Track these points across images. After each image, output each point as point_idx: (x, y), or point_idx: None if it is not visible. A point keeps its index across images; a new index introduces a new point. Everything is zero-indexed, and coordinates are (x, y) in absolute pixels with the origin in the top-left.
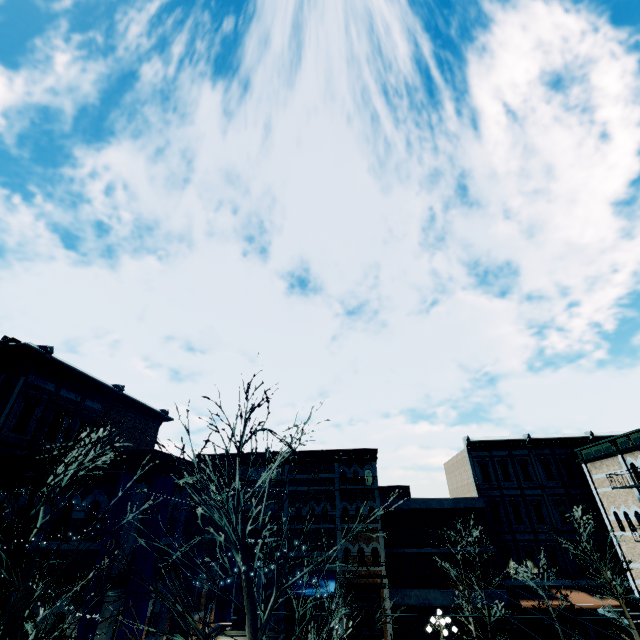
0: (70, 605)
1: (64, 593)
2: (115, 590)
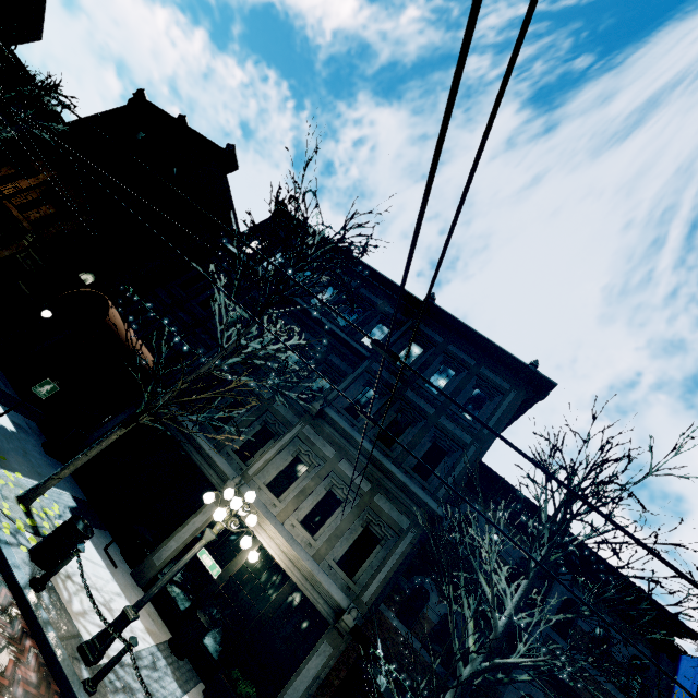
0: None
1: None
2: None
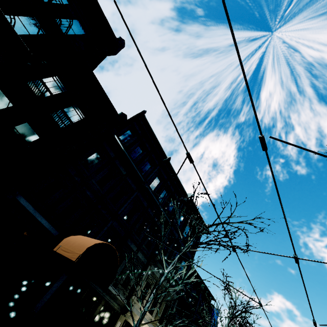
0: None
1: None
2: None
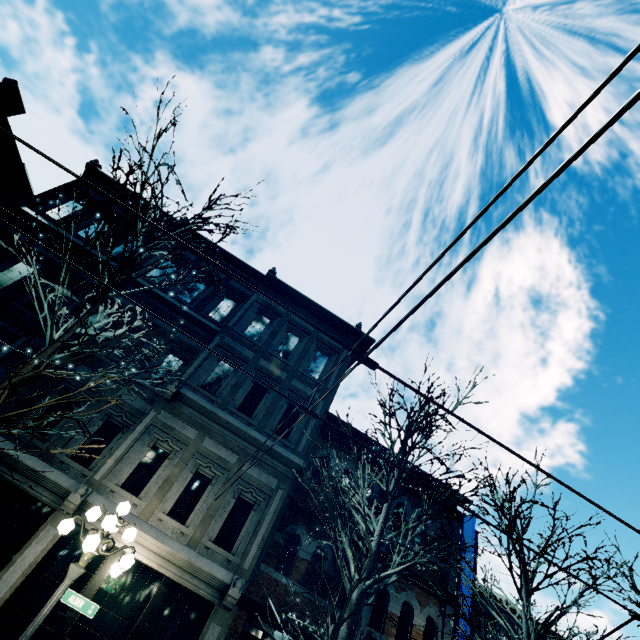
0: (415, 600)
1: (409, 586)
2: (453, 608)
